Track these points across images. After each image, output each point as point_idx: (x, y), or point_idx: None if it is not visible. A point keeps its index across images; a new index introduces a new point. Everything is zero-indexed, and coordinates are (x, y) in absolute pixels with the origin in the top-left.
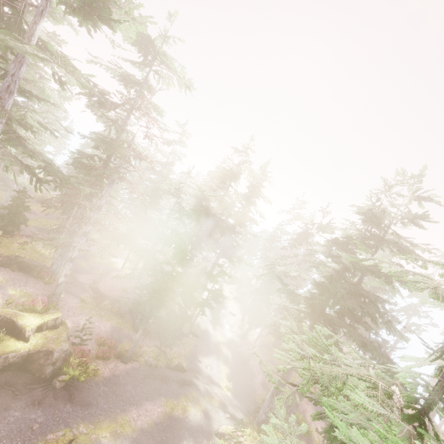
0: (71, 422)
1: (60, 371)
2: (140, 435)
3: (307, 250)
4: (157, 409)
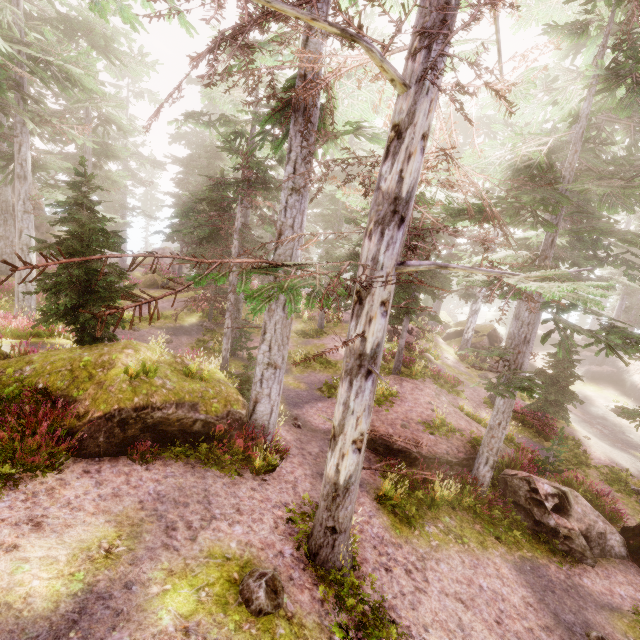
0: None
1: None
2: None
3: None
4: None
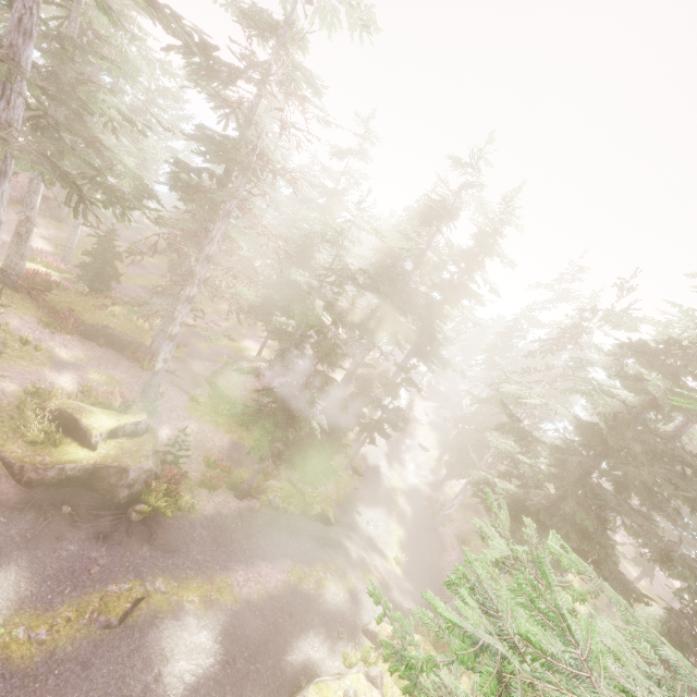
0: (146, 573)
1: (140, 497)
2: (244, 608)
3: (573, 358)
4: (276, 575)
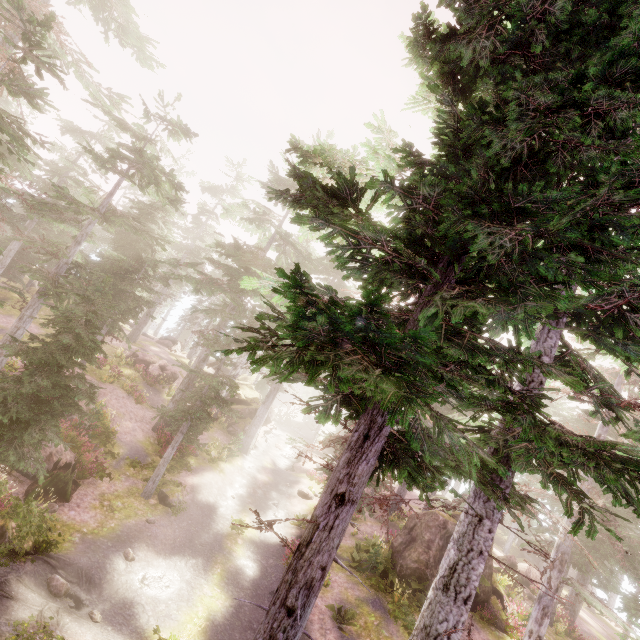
0: None
1: None
2: None
3: None
4: None
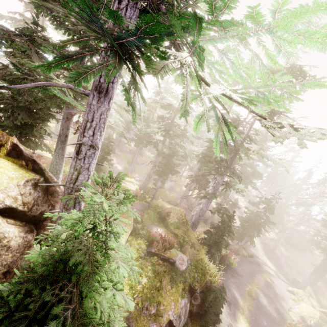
0: (245, 284)
1: (227, 262)
2: (264, 289)
3: None
4: (261, 278)
